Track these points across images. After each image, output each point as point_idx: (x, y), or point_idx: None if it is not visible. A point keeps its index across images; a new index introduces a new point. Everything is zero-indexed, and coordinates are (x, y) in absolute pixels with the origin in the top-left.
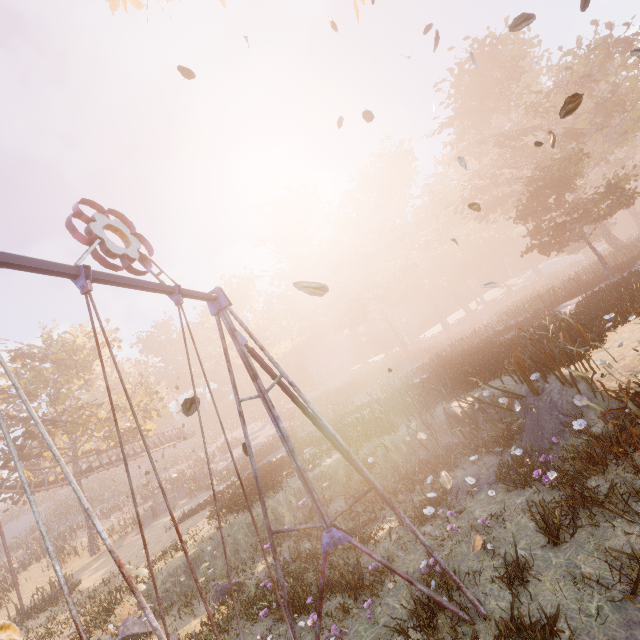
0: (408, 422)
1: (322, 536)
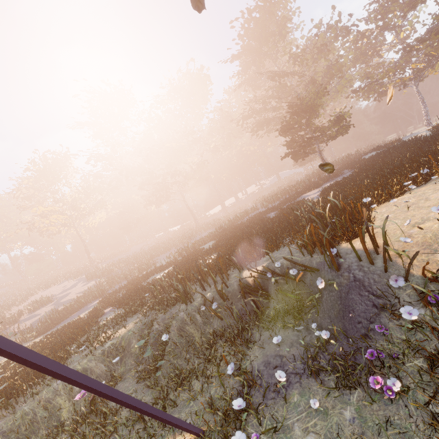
0: (203, 289)
1: None
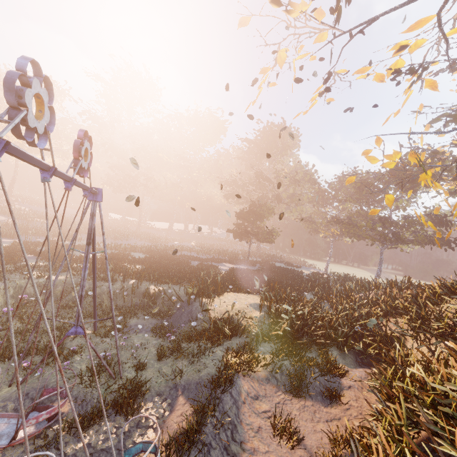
0: (122, 282)
1: (71, 328)
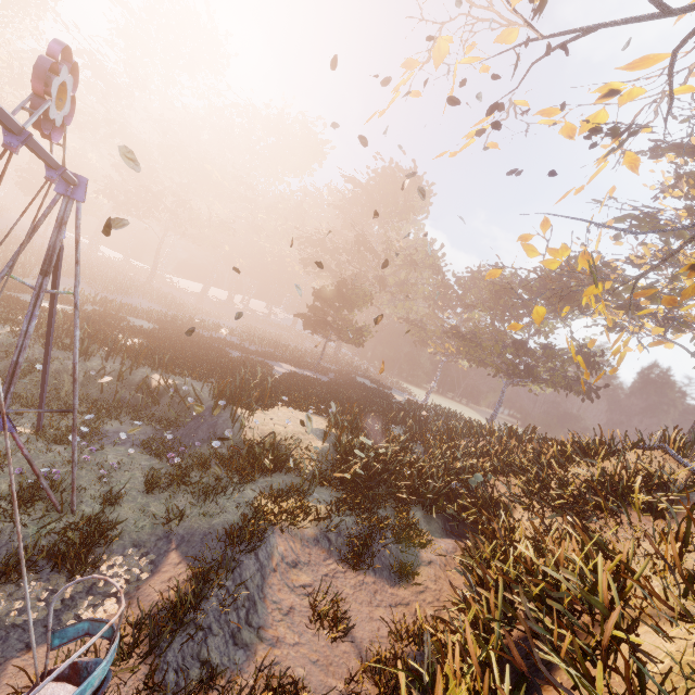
0: (104, 360)
1: None
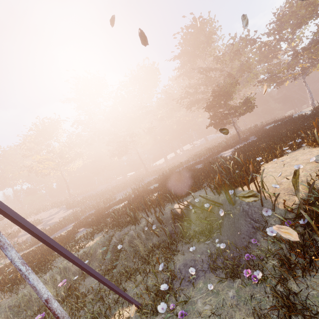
0: (147, 216)
1: None
